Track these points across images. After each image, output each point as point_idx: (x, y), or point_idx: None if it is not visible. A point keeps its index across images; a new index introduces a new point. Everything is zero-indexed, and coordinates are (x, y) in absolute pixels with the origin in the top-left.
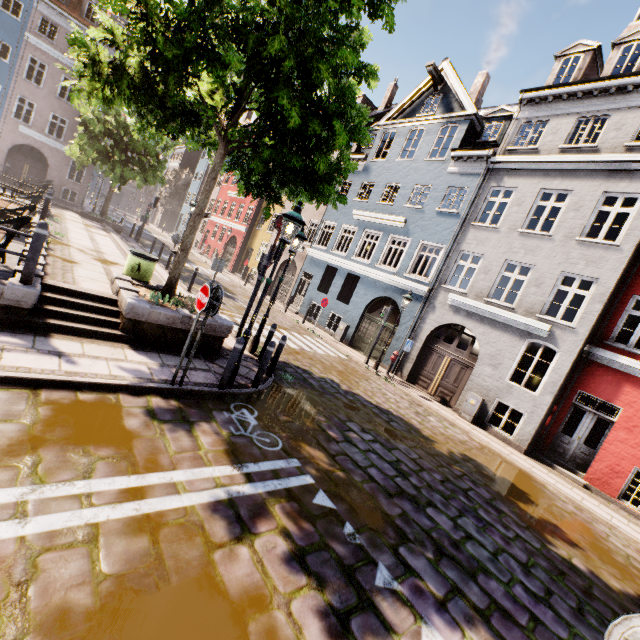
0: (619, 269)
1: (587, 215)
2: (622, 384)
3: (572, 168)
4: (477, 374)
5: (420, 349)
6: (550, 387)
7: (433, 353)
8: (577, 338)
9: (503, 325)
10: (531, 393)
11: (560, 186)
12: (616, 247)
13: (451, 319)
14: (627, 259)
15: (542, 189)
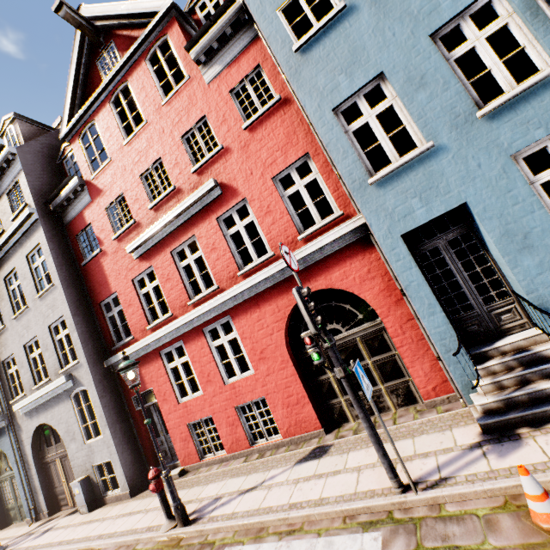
0: (65, 299)
1: (31, 277)
2: (140, 370)
3: (4, 253)
4: (72, 457)
5: (38, 473)
6: (103, 421)
7: (51, 465)
8: (85, 368)
9: (55, 398)
10: (100, 438)
11: (9, 269)
12: (54, 286)
13: (33, 425)
14: (62, 290)
15: (6, 278)
